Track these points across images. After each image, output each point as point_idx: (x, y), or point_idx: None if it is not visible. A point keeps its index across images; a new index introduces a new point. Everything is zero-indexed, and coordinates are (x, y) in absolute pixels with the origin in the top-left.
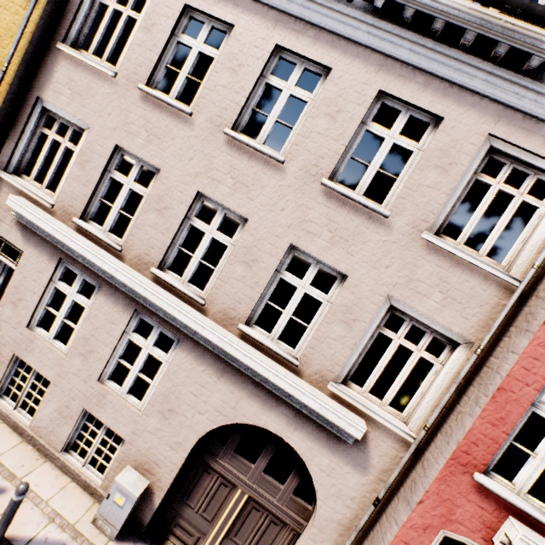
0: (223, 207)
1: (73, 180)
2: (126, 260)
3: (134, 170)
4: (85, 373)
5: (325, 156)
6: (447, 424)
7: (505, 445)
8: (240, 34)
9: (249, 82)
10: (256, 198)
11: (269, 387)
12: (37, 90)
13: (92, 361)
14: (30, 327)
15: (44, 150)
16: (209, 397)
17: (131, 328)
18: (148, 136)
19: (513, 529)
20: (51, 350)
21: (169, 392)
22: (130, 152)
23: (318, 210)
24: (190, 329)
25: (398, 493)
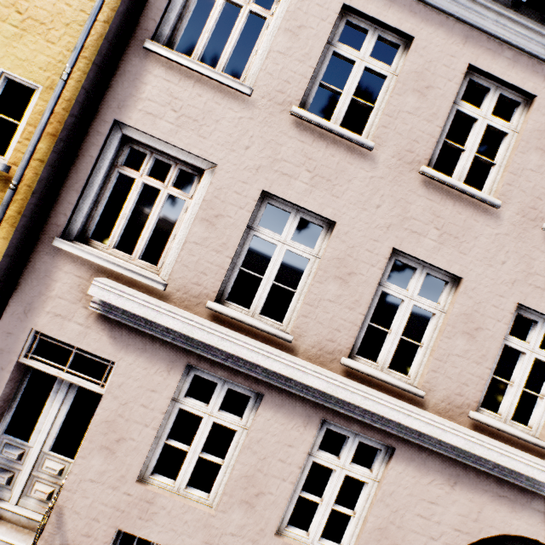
0: (423, 265)
1: (196, 244)
2: (299, 352)
3: (289, 224)
4: (252, 528)
5: (542, 196)
6: None
7: None
8: (423, 49)
9: (441, 108)
10: (470, 252)
11: (522, 483)
12: (112, 110)
13: (262, 508)
14: (139, 479)
15: (129, 200)
16: (442, 514)
17: (315, 445)
18: (312, 178)
19: None
20: (188, 508)
21: (386, 523)
22: (281, 200)
23: (543, 260)
24: (412, 433)
25: None
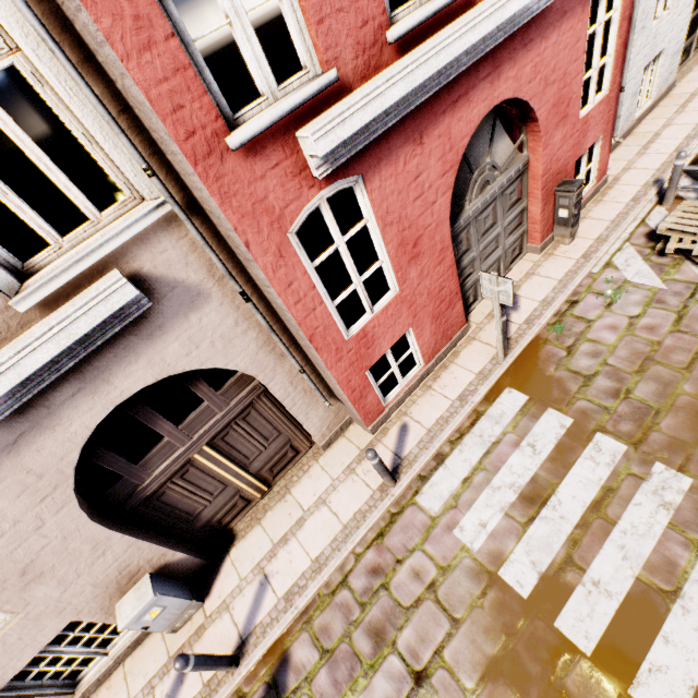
0: None
1: None
2: None
3: None
4: None
5: None
6: (150, 131)
7: (199, 58)
8: None
9: None
10: None
11: None
12: None
13: None
14: None
15: None
16: (5, 518)
17: None
18: None
19: (307, 143)
20: None
21: None
22: None
23: None
24: None
25: (243, 263)
